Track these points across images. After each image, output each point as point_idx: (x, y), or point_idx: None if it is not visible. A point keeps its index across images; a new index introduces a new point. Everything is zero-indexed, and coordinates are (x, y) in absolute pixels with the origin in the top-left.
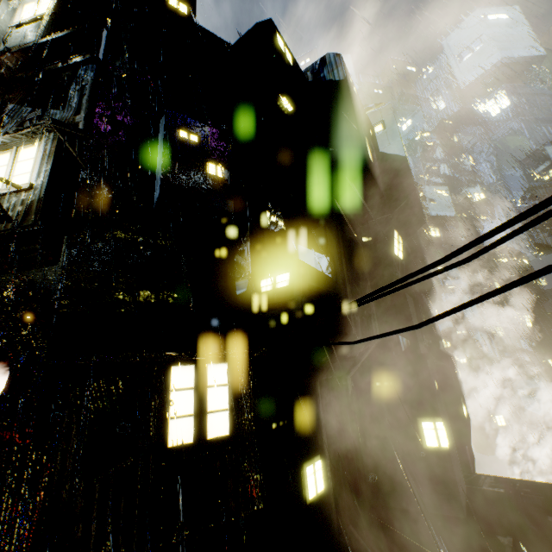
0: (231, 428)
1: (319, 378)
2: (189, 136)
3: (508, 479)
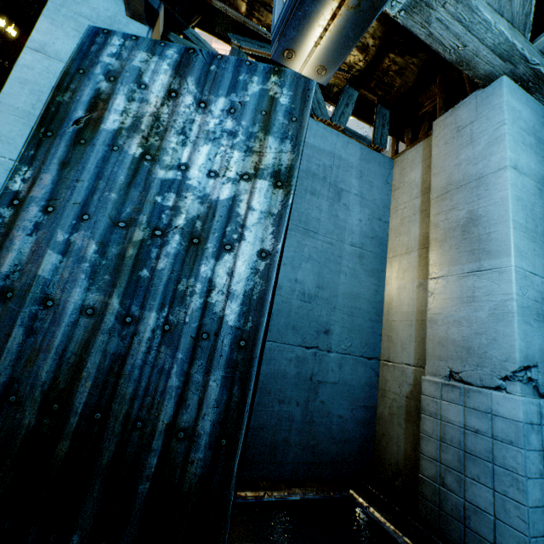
0: None
1: None
2: (7, 27)
3: None
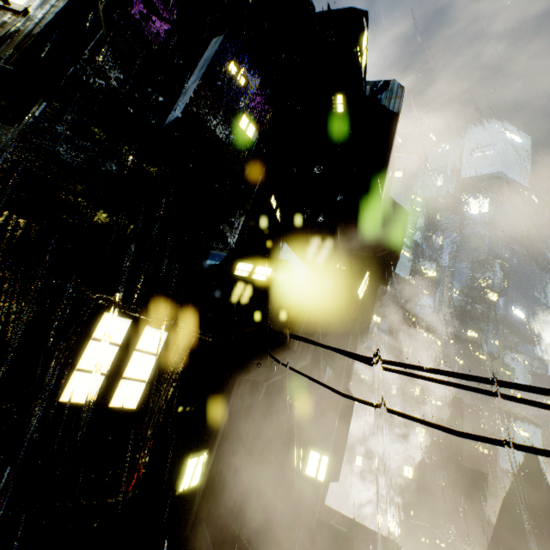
0: (140, 402)
1: (242, 376)
2: (237, 74)
3: (353, 520)
